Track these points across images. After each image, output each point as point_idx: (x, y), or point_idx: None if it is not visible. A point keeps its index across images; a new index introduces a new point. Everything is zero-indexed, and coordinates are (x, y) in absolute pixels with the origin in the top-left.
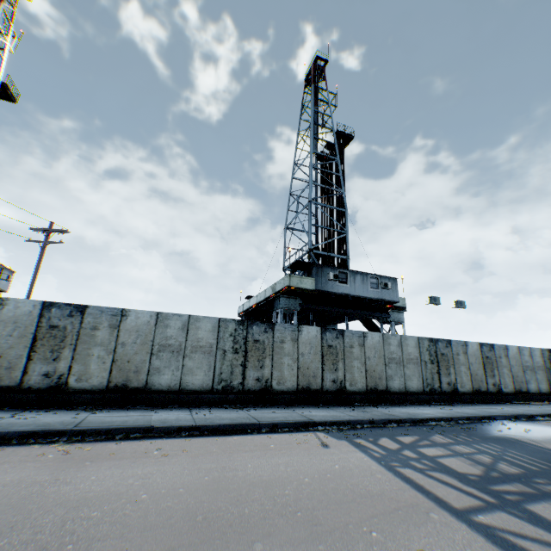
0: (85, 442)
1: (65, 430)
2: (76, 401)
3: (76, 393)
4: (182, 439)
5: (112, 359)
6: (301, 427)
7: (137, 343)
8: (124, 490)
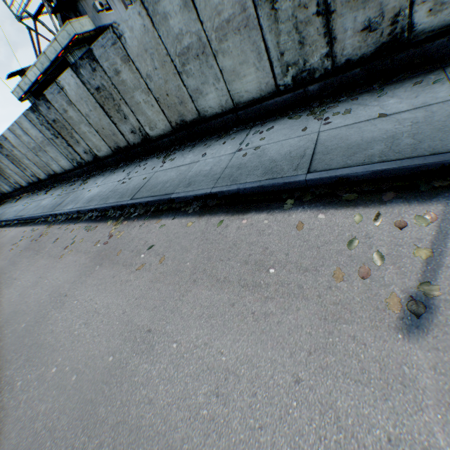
0: (130, 219)
1: (124, 204)
2: (163, 146)
3: (158, 139)
4: (186, 222)
5: (154, 100)
6: (421, 177)
7: (157, 69)
8: (60, 346)
